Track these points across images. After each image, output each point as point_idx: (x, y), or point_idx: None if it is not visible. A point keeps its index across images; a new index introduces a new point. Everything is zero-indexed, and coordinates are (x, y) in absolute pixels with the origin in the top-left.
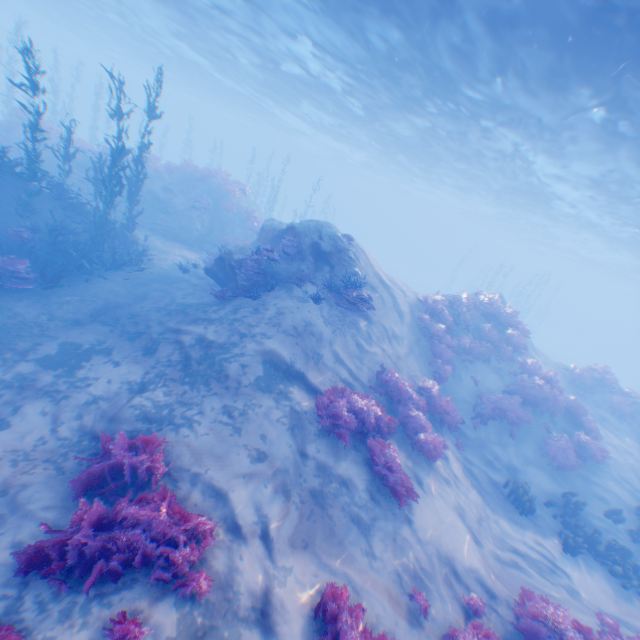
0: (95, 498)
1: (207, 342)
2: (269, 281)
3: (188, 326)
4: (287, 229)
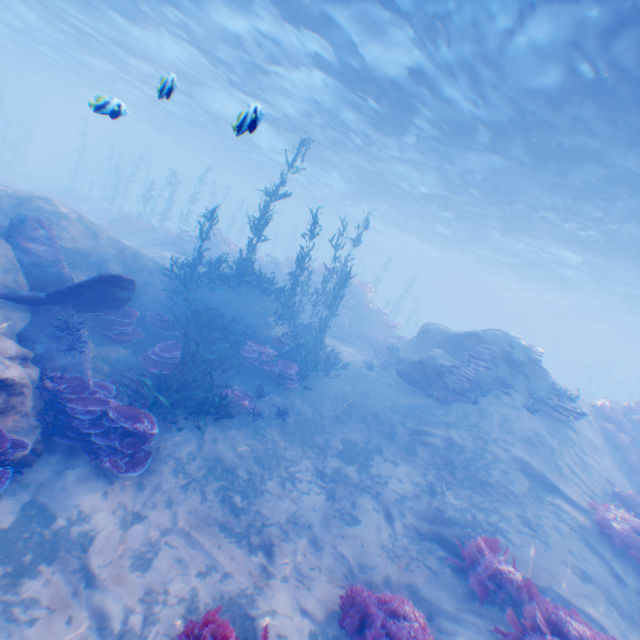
0: (488, 604)
1: (457, 446)
2: (481, 387)
3: (429, 428)
4: (470, 337)
